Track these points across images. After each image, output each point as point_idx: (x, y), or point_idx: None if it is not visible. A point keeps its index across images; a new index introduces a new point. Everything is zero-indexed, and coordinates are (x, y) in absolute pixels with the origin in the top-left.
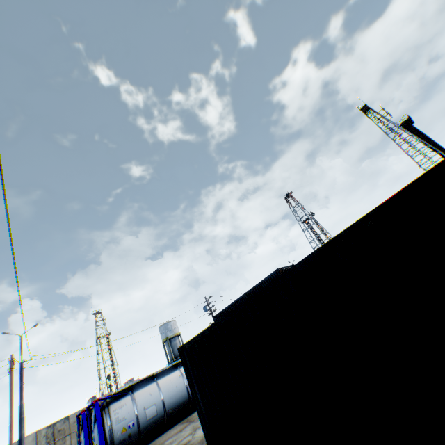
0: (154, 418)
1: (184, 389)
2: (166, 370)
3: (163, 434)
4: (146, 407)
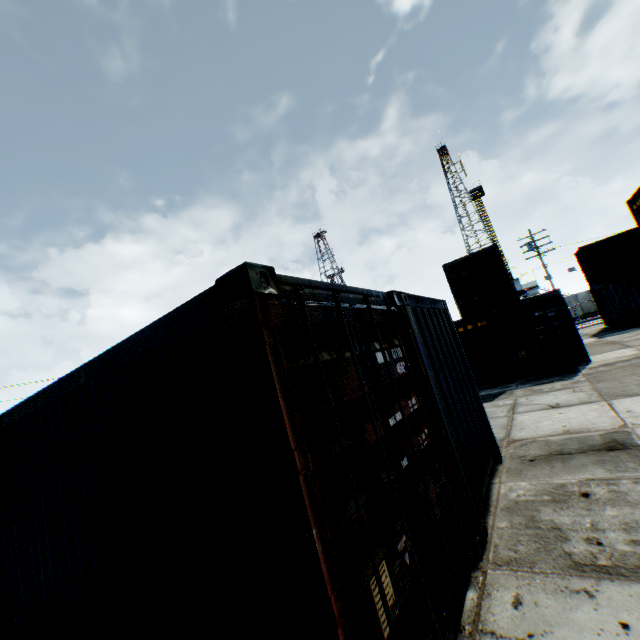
0: None
1: None
2: None
3: None
4: None
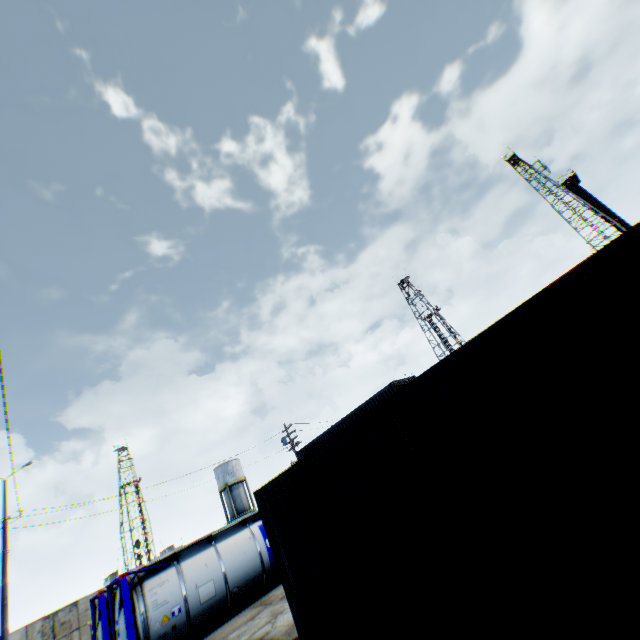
0: (211, 601)
1: (256, 556)
2: (229, 530)
3: (224, 625)
4: (199, 585)
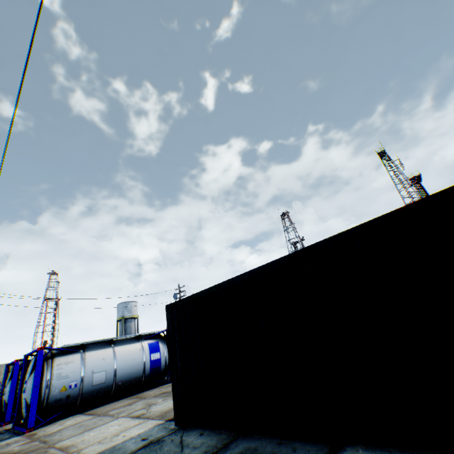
0: (101, 386)
1: (141, 364)
2: (126, 340)
3: (105, 405)
4: (95, 372)
